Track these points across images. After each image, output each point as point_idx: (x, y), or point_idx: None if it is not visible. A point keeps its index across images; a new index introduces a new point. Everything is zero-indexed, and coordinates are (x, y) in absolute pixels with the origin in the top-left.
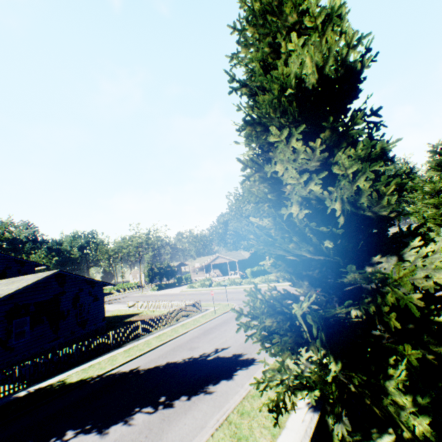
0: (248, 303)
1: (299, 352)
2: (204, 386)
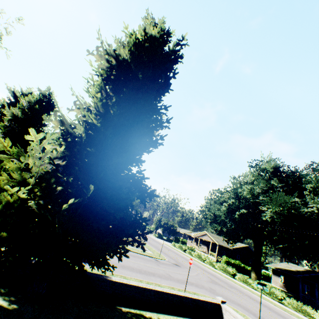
0: None
1: None
2: None
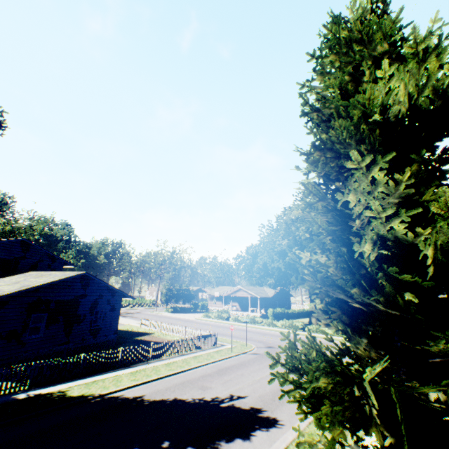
0: (285, 350)
1: (355, 432)
2: (215, 440)
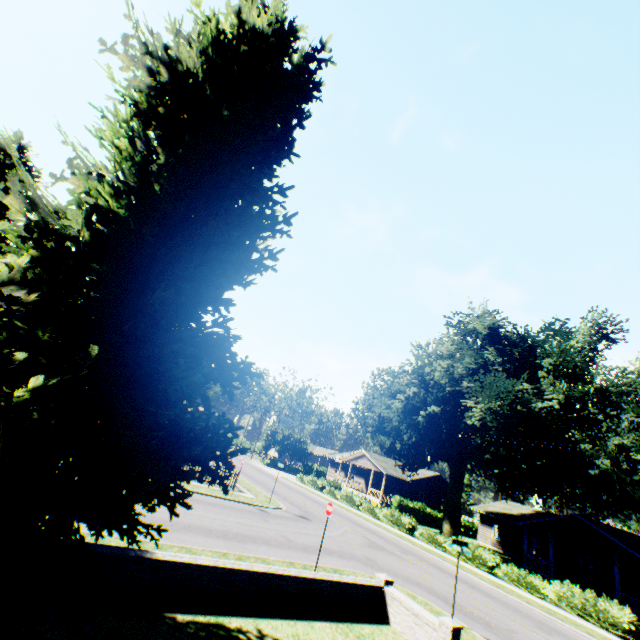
0: None
1: None
2: None
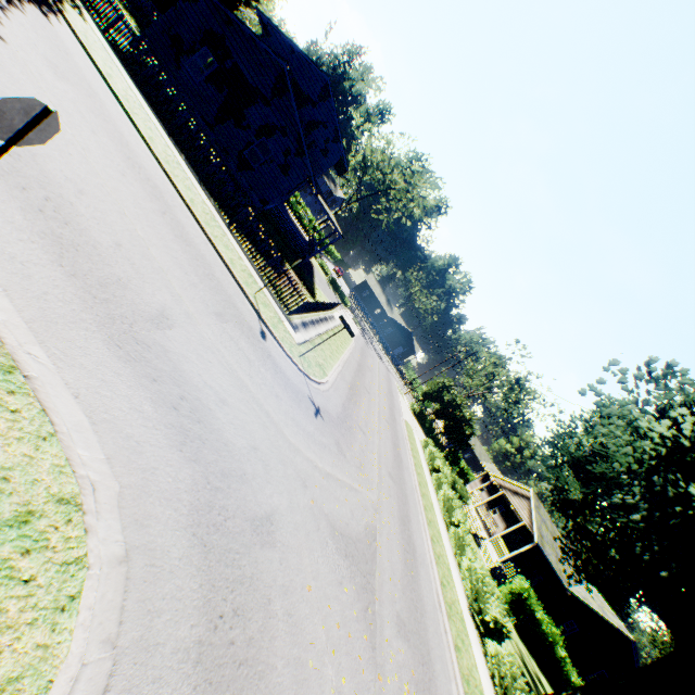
0: None
1: None
2: None
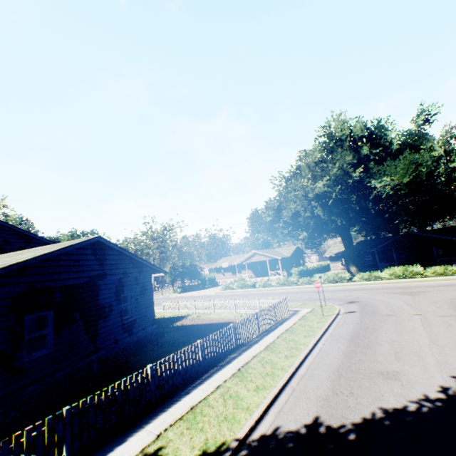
0: None
1: None
2: None
